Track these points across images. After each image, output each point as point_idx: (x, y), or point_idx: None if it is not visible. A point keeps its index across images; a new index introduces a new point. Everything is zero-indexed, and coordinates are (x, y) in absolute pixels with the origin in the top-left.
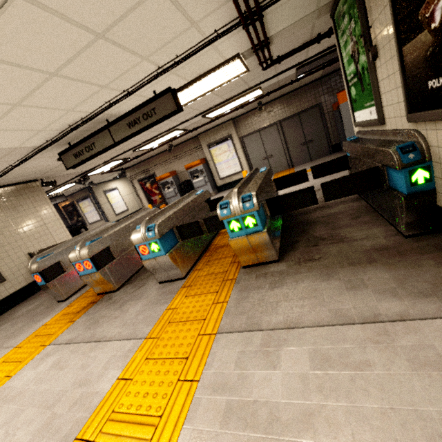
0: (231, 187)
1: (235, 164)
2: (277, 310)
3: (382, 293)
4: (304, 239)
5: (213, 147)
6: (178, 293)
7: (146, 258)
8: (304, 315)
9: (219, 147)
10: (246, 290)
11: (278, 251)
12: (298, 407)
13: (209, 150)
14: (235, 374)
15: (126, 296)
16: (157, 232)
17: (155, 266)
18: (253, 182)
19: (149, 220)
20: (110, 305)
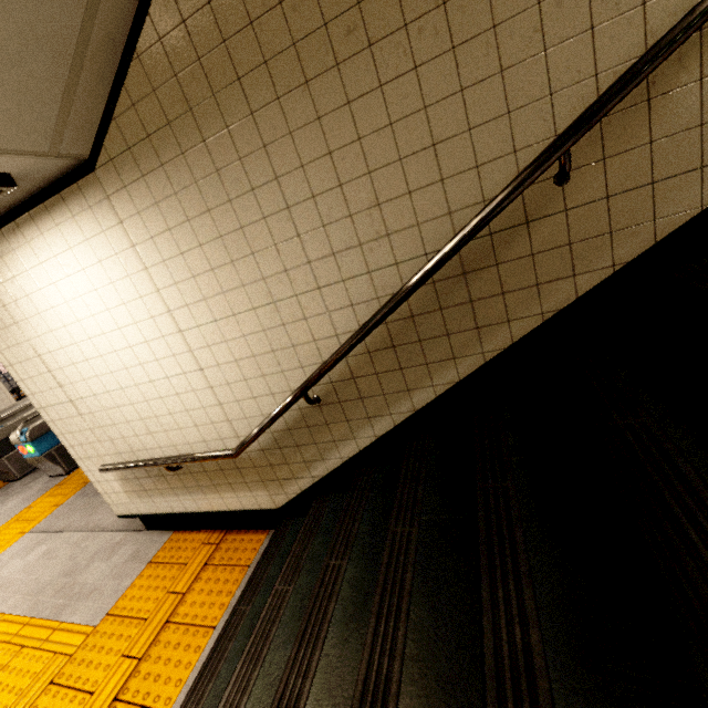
0: None
1: None
2: (72, 517)
3: None
4: None
5: None
6: (49, 491)
7: (27, 457)
8: (76, 522)
9: None
10: (81, 496)
11: None
12: (8, 579)
13: None
14: (6, 561)
15: (19, 488)
16: (28, 437)
17: (37, 464)
18: None
19: (29, 422)
20: (1, 497)
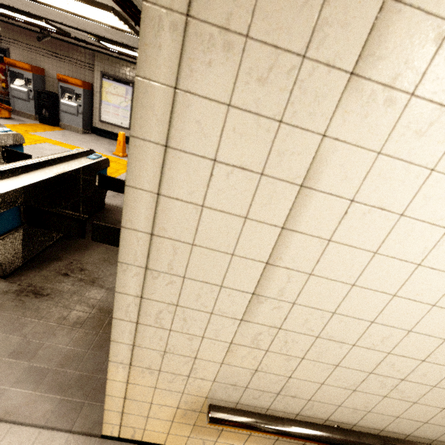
0: (109, 137)
1: (125, 117)
2: None
3: (33, 372)
4: (68, 260)
5: (108, 79)
6: None
7: None
8: None
9: (115, 85)
10: None
11: (20, 264)
12: None
13: (101, 80)
14: None
15: None
16: None
17: None
18: (42, 172)
19: None
20: None
